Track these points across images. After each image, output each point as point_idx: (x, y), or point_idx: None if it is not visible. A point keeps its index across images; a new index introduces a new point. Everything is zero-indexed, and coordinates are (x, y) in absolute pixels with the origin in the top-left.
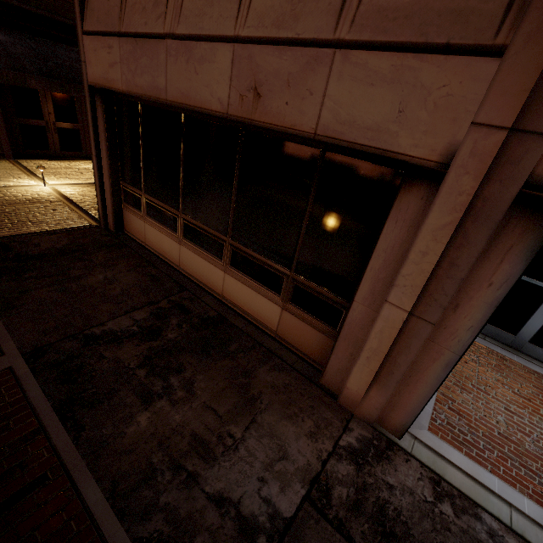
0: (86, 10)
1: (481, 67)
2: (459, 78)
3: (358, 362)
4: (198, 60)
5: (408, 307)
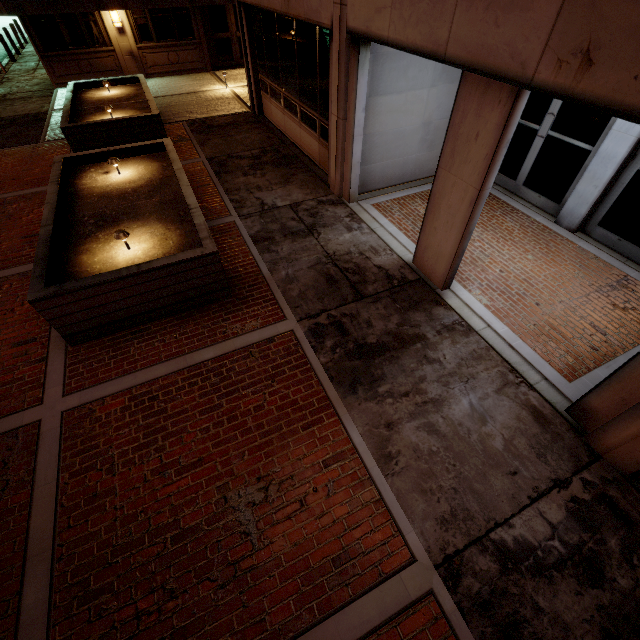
0: None
1: None
2: None
3: (331, 158)
4: None
5: (336, 113)
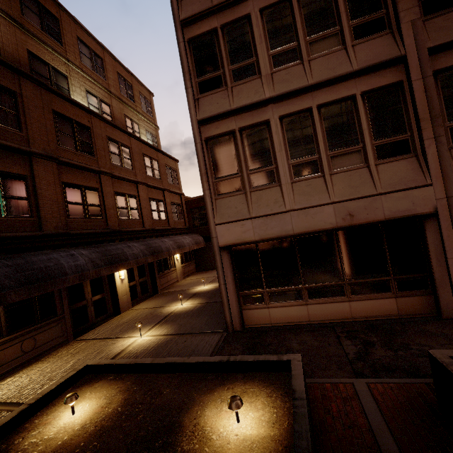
0: (215, 215)
1: (428, 188)
2: (424, 192)
3: None
4: (313, 214)
5: None
